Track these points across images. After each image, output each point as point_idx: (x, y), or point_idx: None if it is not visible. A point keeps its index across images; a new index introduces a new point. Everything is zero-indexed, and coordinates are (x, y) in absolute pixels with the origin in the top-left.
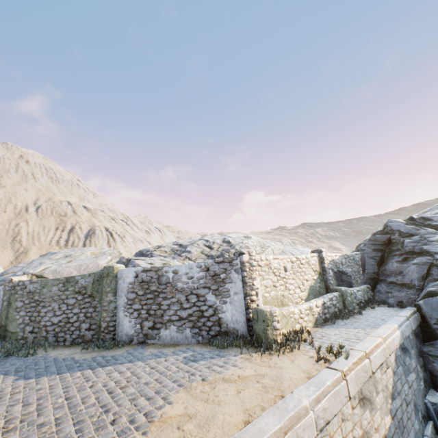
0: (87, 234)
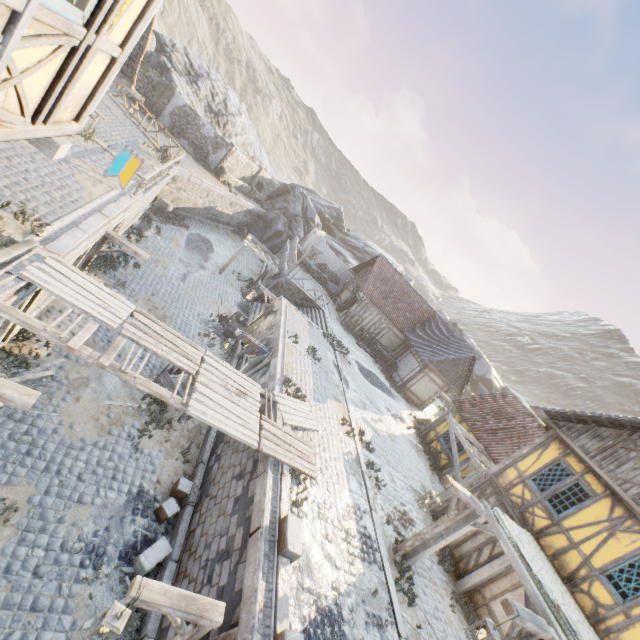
0: None
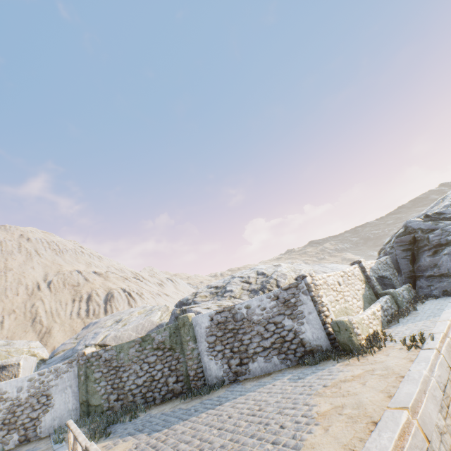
0: (105, 299)
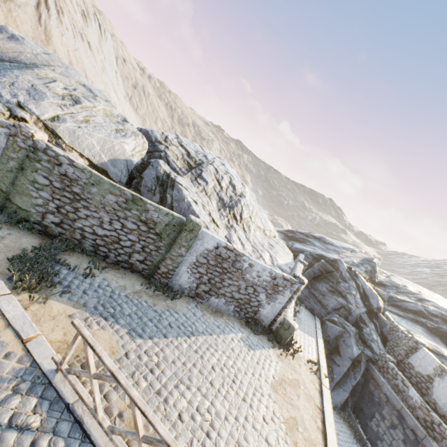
0: None
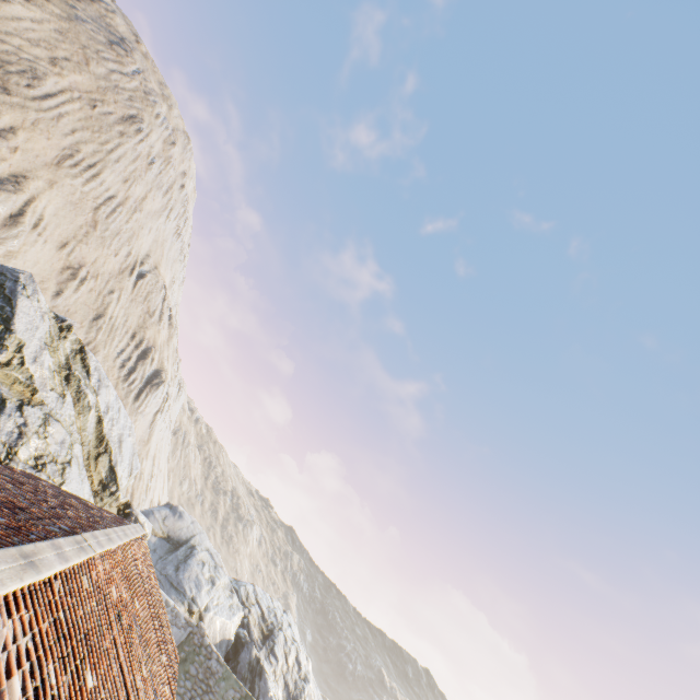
0: (150, 376)
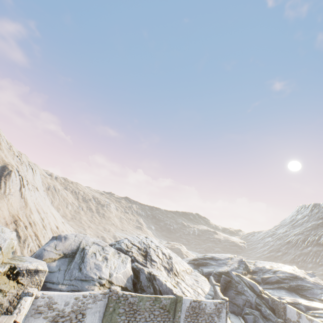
0: None
